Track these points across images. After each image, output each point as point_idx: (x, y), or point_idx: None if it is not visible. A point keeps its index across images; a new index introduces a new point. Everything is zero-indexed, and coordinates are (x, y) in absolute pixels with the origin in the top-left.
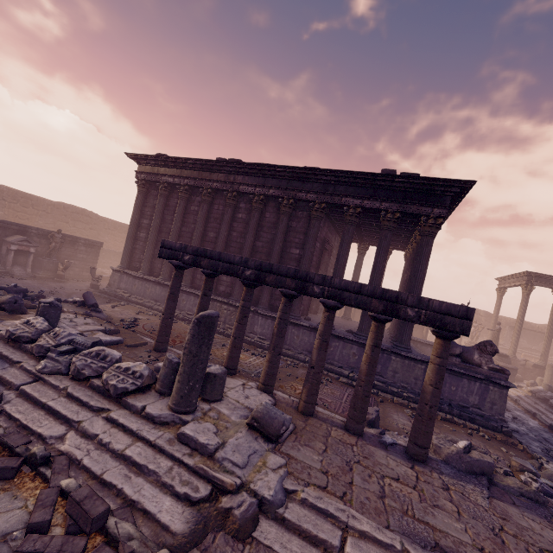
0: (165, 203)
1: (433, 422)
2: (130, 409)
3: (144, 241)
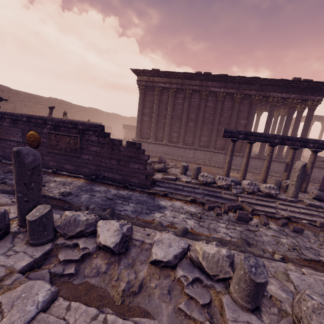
0: (159, 99)
1: None
2: (281, 200)
3: (148, 122)
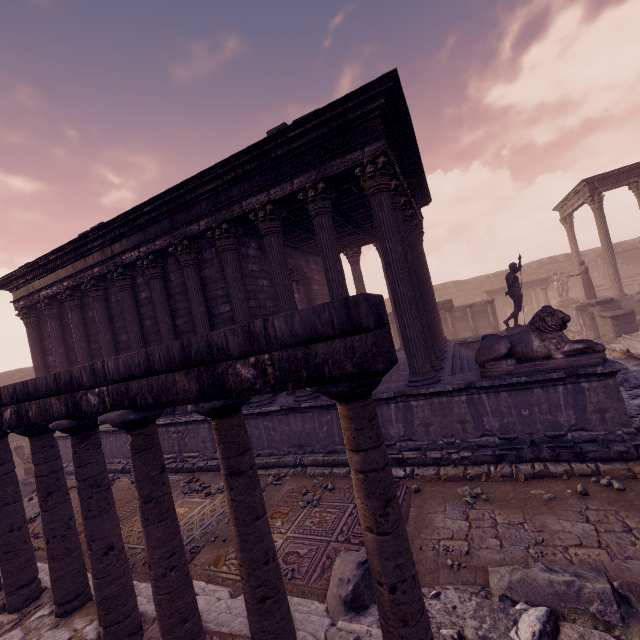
0: (60, 324)
1: (416, 627)
2: None
3: None
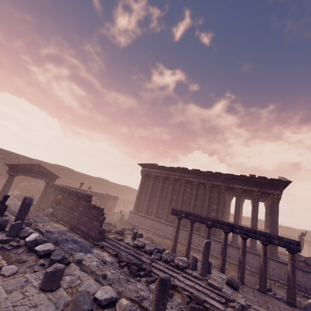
0: (153, 183)
1: (295, 288)
2: (187, 274)
3: (144, 199)
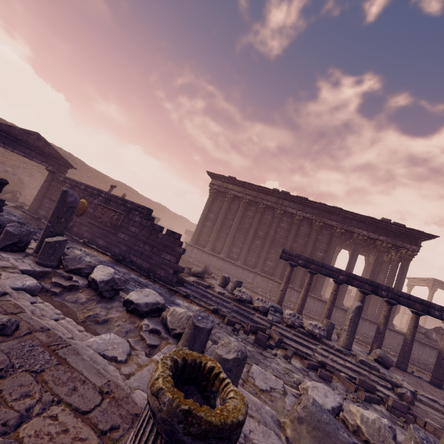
0: (228, 207)
1: None
2: (327, 346)
3: (209, 228)
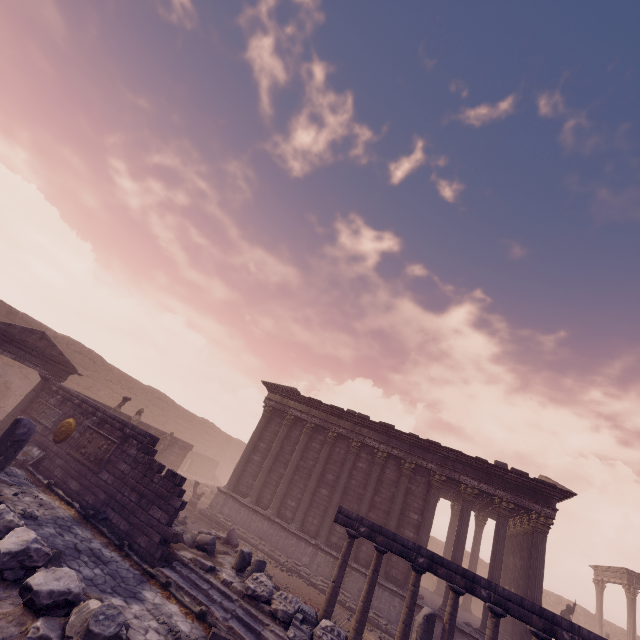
0: (287, 433)
1: None
2: None
3: (257, 465)
